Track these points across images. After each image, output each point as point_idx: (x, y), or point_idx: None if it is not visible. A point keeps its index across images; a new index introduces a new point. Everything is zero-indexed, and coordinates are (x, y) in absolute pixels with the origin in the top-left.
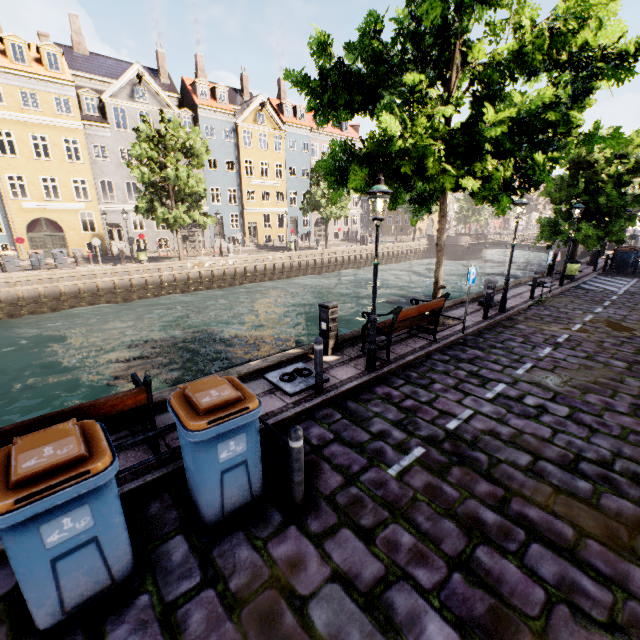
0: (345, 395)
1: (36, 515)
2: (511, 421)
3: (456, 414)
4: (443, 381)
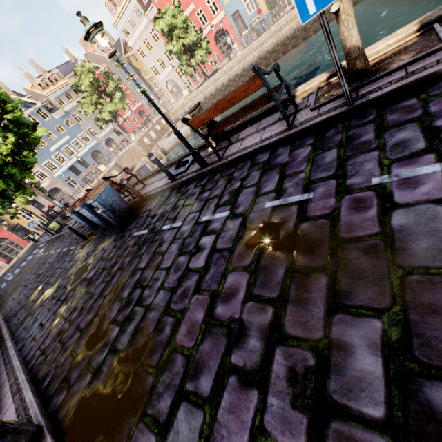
0: (181, 185)
1: (80, 210)
2: (174, 244)
3: (175, 222)
4: (214, 191)
